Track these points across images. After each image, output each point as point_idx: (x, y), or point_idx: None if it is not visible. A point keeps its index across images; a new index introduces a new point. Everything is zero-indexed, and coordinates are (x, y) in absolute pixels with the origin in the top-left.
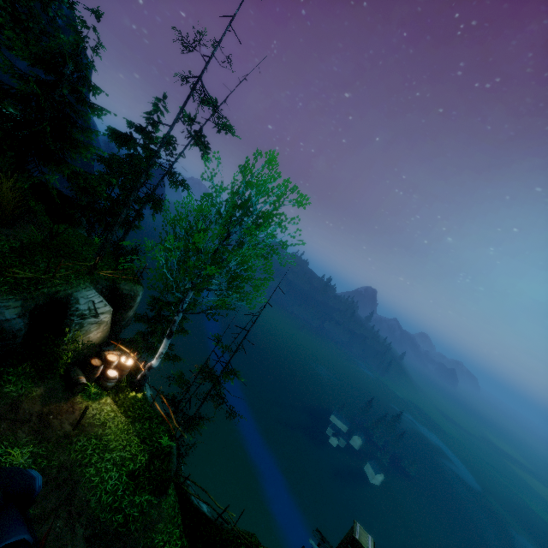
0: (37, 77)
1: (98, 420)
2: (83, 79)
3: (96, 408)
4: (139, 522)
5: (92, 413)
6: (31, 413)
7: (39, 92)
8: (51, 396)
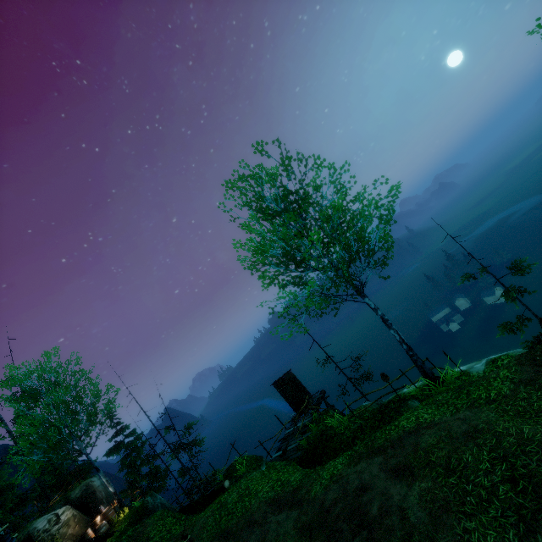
0: None
1: None
2: None
3: None
4: (129, 541)
5: None
6: None
7: None
8: None
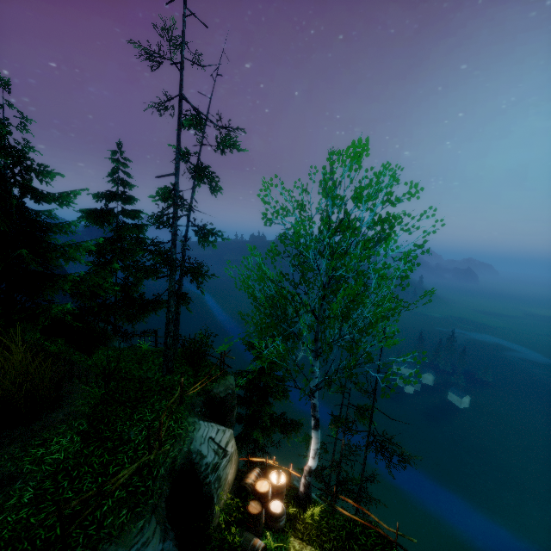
0: None
1: None
2: (27, 171)
3: None
4: None
5: None
6: None
7: None
8: None
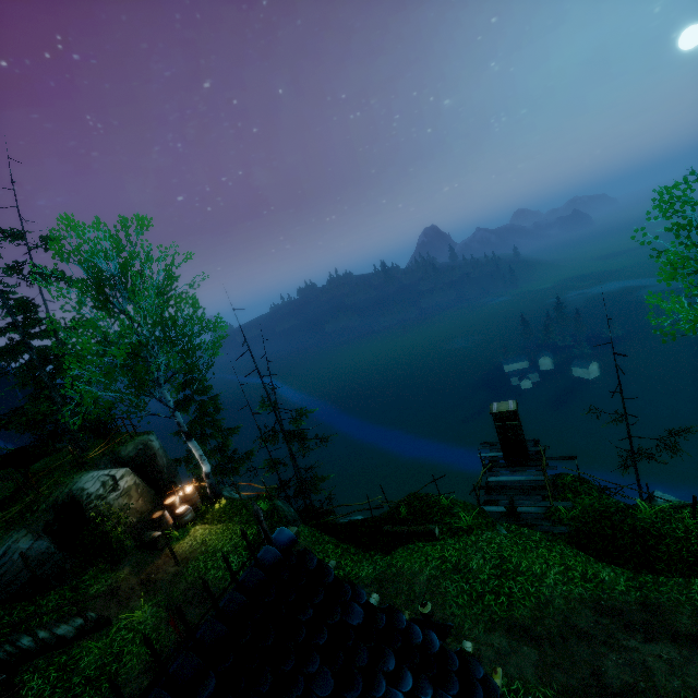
0: None
1: (196, 545)
2: None
3: (189, 540)
4: None
5: (188, 546)
6: (131, 587)
7: None
8: (141, 566)
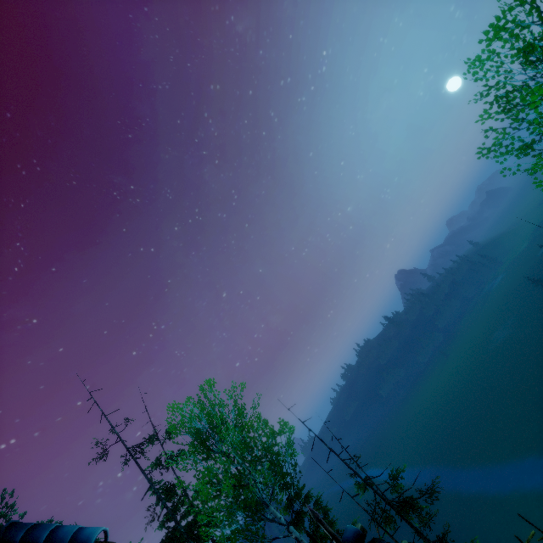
0: None
1: None
2: None
3: None
4: None
5: None
6: None
7: None
8: None
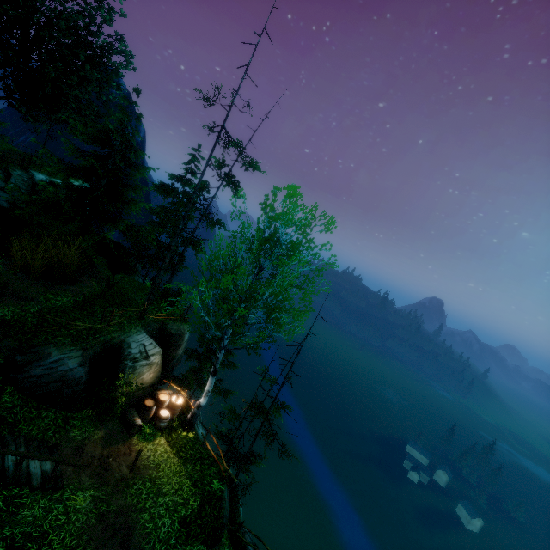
0: (95, 152)
1: (152, 462)
2: (130, 146)
3: (150, 449)
4: None
5: (146, 455)
6: (93, 456)
7: (96, 164)
8: (111, 438)
